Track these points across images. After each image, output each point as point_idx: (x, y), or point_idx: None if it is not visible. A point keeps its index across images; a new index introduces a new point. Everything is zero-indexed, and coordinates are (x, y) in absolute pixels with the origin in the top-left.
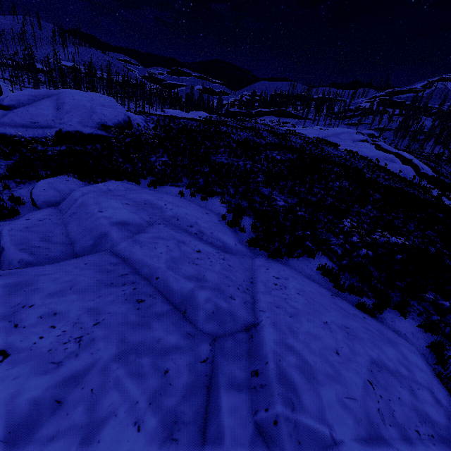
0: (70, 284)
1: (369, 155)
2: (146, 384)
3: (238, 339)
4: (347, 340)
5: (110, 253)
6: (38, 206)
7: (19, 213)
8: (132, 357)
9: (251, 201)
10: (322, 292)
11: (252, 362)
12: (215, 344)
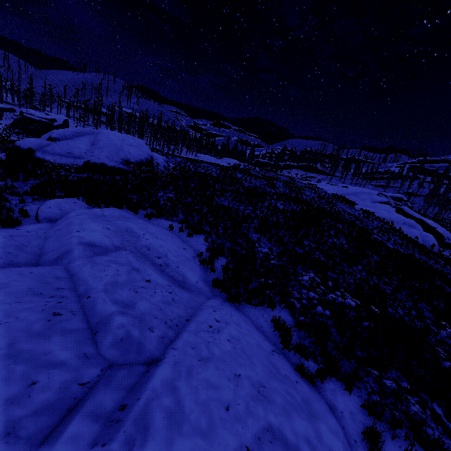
0: (1, 286)
1: (387, 217)
2: (4, 389)
3: (133, 371)
4: (250, 398)
5: (64, 268)
6: (39, 220)
7: (20, 223)
8: (8, 361)
9: (235, 243)
10: (263, 345)
11: (129, 396)
12: (107, 370)
